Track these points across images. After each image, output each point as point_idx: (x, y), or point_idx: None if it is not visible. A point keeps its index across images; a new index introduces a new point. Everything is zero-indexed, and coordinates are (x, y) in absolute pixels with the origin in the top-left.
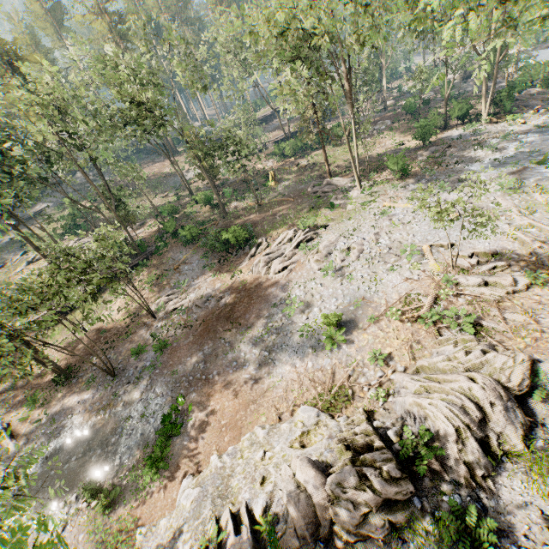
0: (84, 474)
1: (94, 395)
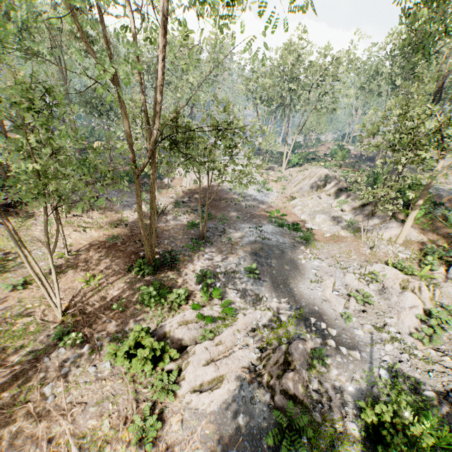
0: (286, 256)
1: (210, 251)
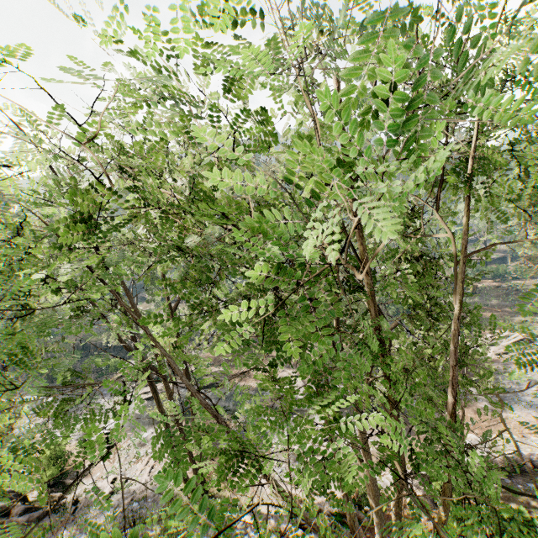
0: None
1: None
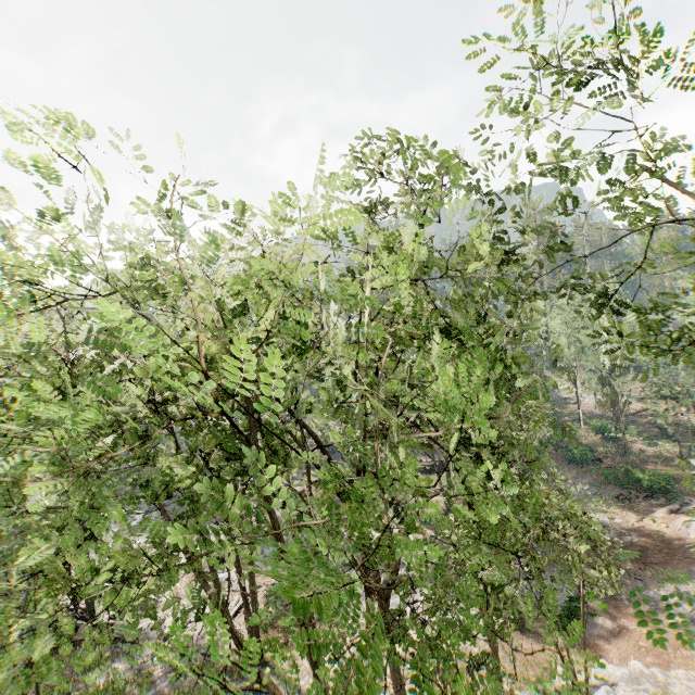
0: None
1: None
